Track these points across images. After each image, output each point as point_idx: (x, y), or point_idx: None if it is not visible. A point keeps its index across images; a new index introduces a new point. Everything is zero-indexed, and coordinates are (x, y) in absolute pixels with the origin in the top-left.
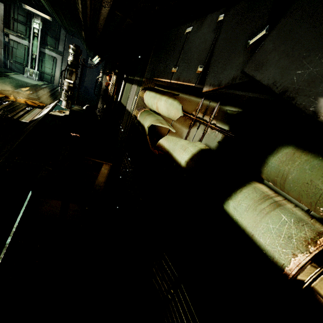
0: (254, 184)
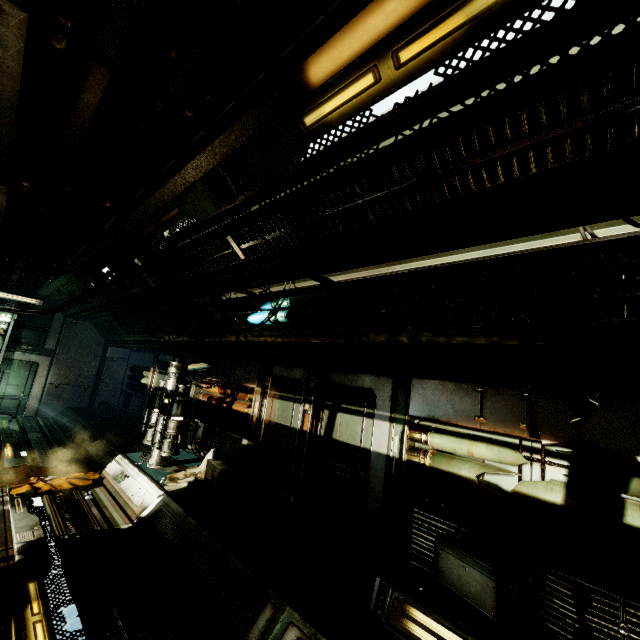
0: (627, 501)
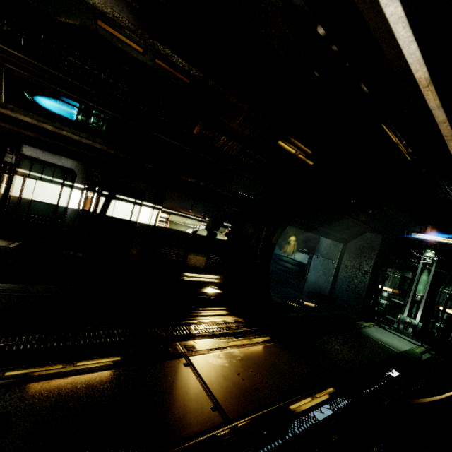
0: (217, 233)
